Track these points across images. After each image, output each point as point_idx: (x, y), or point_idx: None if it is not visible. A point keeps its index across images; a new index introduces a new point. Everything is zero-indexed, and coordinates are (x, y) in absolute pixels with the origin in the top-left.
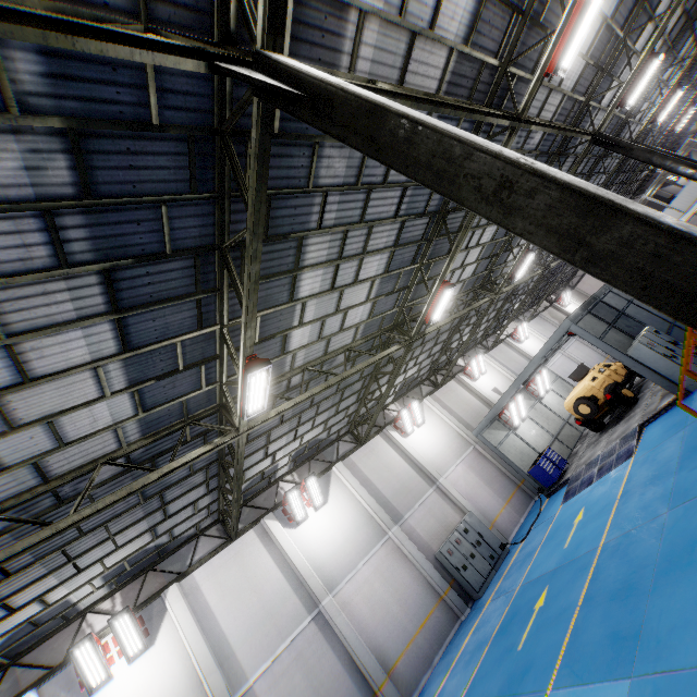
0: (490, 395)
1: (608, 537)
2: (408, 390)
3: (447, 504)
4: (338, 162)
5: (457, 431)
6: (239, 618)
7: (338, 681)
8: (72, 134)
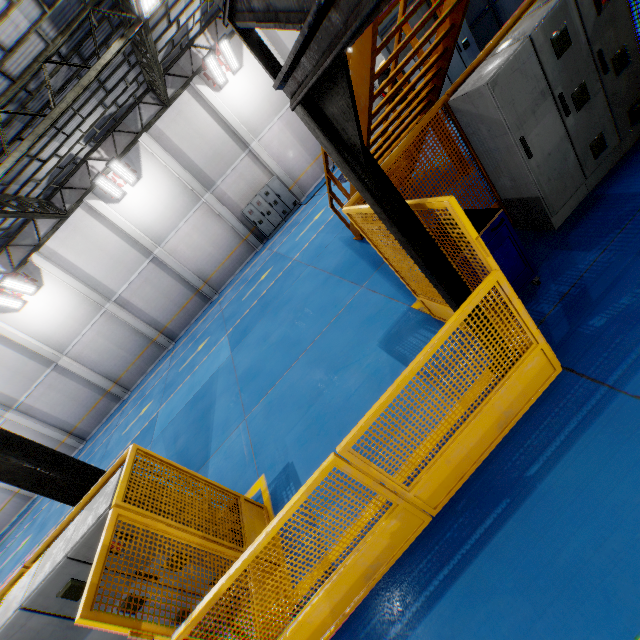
0: None
1: (298, 256)
2: None
3: (257, 168)
4: None
5: None
6: (96, 266)
7: (174, 288)
8: None
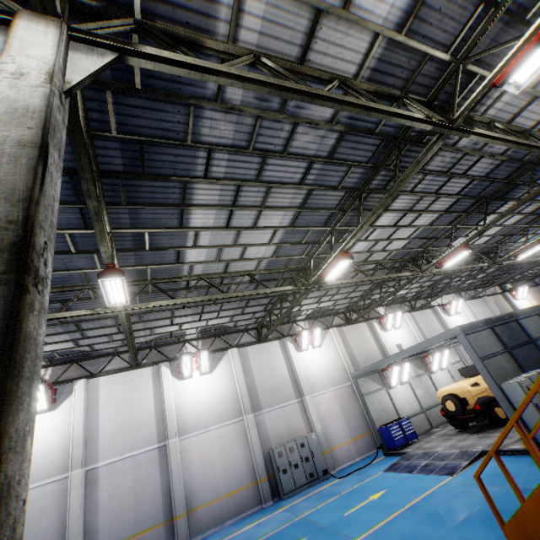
0: (391, 348)
1: (365, 536)
2: (322, 316)
3: (301, 417)
4: (223, 125)
5: (344, 365)
6: (112, 421)
7: (152, 496)
8: None
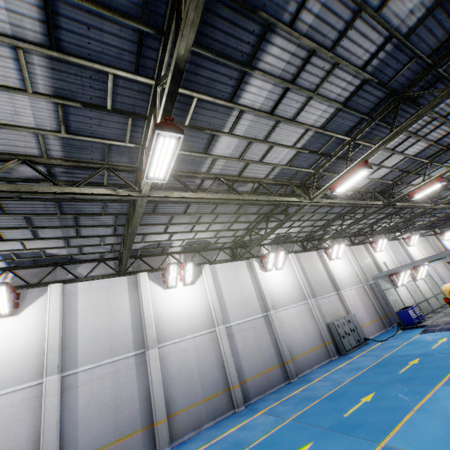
0: (381, 264)
1: None
2: (337, 237)
3: (340, 304)
4: None
5: (357, 273)
6: (231, 295)
7: (268, 348)
8: (440, 2)
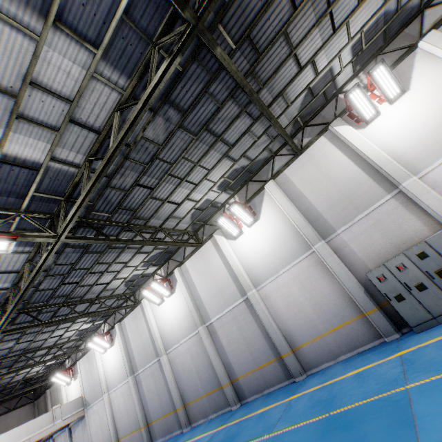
0: None
1: None
2: (390, 38)
3: (409, 215)
4: None
5: None
6: (205, 289)
7: (257, 339)
8: None
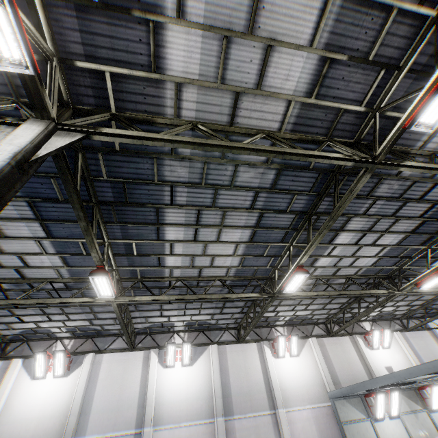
0: (380, 370)
1: None
2: (302, 323)
3: (273, 433)
4: (180, 169)
5: (324, 381)
6: (104, 396)
7: None
8: None
